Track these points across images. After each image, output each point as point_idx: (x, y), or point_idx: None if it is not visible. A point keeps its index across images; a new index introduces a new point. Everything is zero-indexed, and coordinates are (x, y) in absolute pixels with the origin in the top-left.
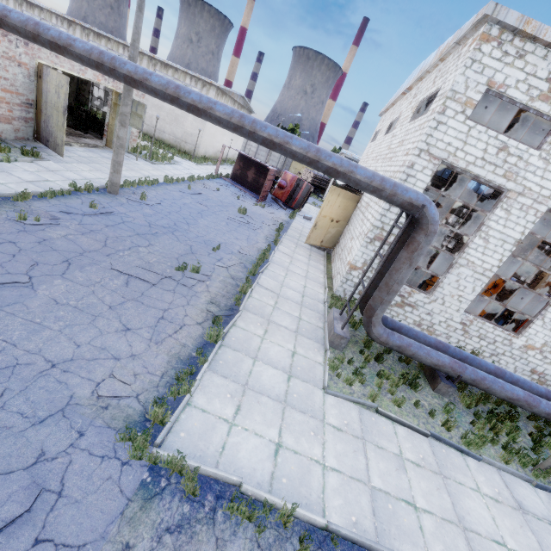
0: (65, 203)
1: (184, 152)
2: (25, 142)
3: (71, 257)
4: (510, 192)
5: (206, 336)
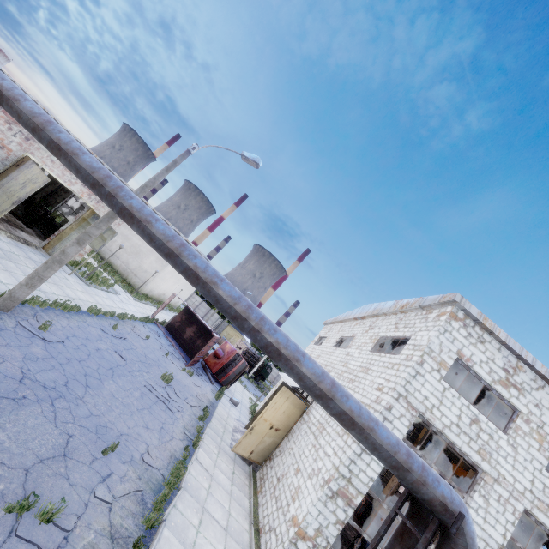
0: None
1: (128, 283)
2: None
3: None
4: (486, 474)
5: None
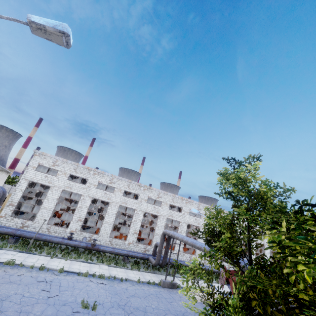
0: None
1: None
2: None
3: None
4: (51, 186)
5: None
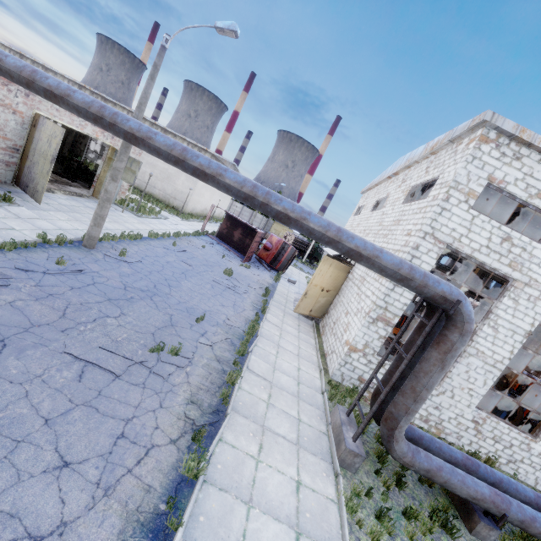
0: (25, 257)
1: (172, 208)
2: (0, 185)
3: (10, 335)
4: (516, 281)
5: (181, 465)
